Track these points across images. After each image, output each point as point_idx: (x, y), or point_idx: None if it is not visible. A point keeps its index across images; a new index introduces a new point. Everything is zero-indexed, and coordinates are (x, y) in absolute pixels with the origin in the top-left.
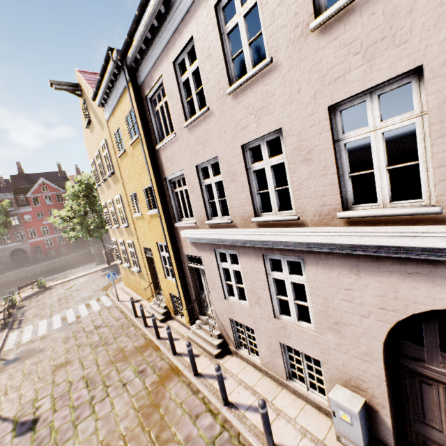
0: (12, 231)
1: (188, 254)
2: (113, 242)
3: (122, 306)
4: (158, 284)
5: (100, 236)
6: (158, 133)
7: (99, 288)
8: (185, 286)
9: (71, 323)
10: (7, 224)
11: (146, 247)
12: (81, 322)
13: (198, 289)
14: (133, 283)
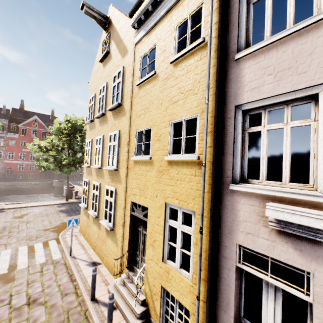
0: None
1: (251, 247)
2: (84, 183)
3: (73, 268)
4: (135, 256)
5: (68, 172)
6: (245, 36)
7: (50, 226)
8: (211, 298)
9: None
10: None
11: (138, 202)
12: (13, 280)
13: (237, 313)
14: (93, 236)
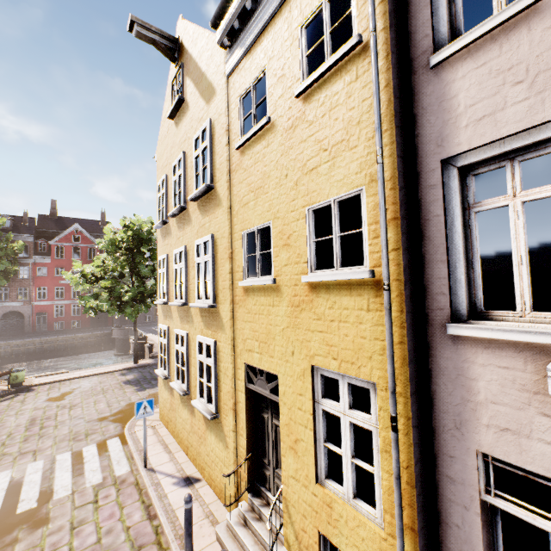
0: (16, 286)
1: (515, 461)
2: (161, 332)
3: (151, 492)
4: (262, 468)
5: (134, 315)
6: (447, 16)
7: (110, 412)
8: None
9: (22, 515)
10: (9, 274)
11: (259, 366)
12: (46, 522)
13: None
14: (183, 427)
